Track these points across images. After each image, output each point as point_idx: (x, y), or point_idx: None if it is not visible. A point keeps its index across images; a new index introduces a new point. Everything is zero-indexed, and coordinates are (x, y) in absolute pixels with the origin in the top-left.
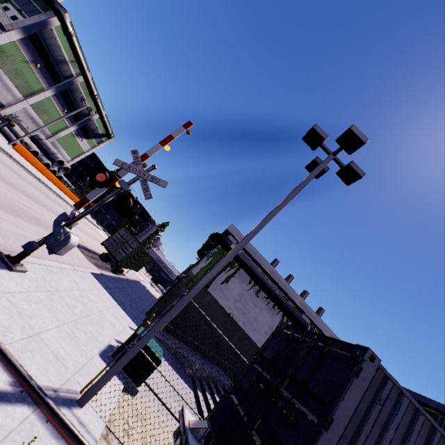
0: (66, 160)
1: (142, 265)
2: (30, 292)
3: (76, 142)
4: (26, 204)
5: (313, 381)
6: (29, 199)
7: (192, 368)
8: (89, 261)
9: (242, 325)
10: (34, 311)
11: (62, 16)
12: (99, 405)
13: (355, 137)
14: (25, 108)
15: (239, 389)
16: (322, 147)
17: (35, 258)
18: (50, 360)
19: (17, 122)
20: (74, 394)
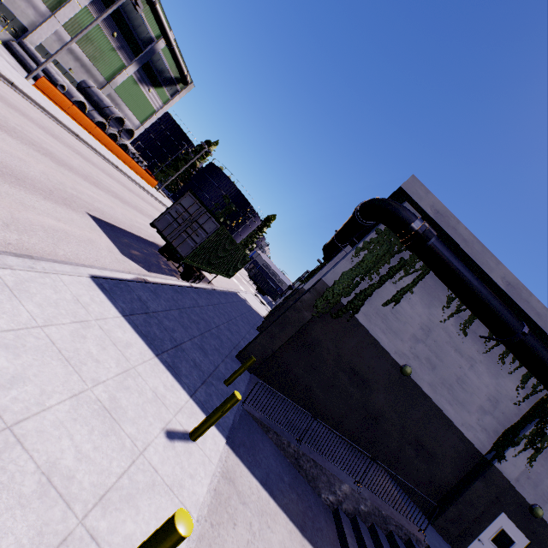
0: (134, 126)
1: (235, 268)
2: None
3: (141, 95)
4: None
5: None
6: None
7: (335, 491)
8: (124, 255)
9: (428, 391)
10: None
11: None
12: None
13: None
14: (57, 32)
15: None
16: None
17: None
18: None
19: None
20: None
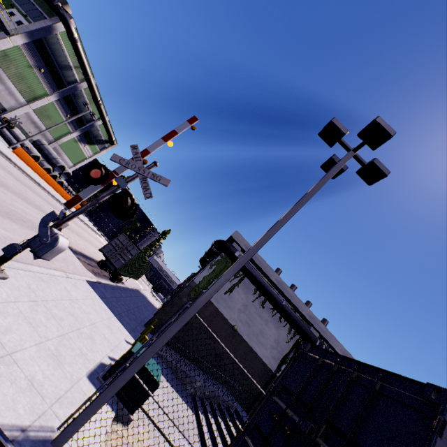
0: (68, 166)
1: (142, 273)
2: (9, 302)
3: (78, 148)
4: (20, 206)
5: (366, 433)
6: (24, 202)
7: (194, 386)
8: (85, 268)
9: (246, 338)
10: (10, 326)
11: (68, 21)
12: (82, 443)
13: (381, 129)
14: (28, 112)
15: (255, 430)
16: (341, 142)
17: (21, 263)
18: (22, 388)
19: (17, 124)
20: (50, 432)
